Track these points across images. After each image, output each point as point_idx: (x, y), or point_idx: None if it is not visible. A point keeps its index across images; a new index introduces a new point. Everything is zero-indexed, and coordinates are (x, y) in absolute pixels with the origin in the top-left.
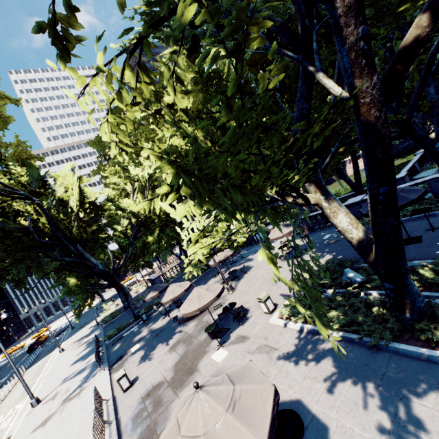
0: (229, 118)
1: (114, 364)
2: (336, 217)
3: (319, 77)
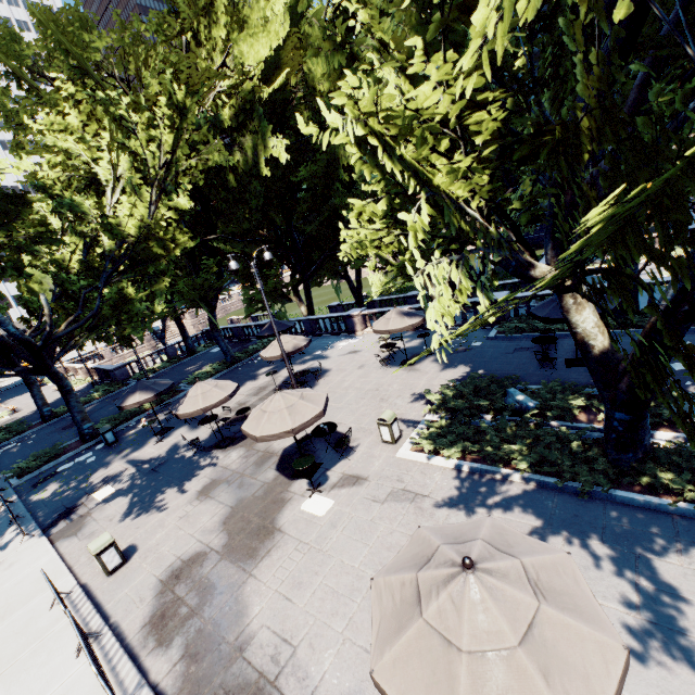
0: None
1: (56, 524)
2: (580, 312)
3: None
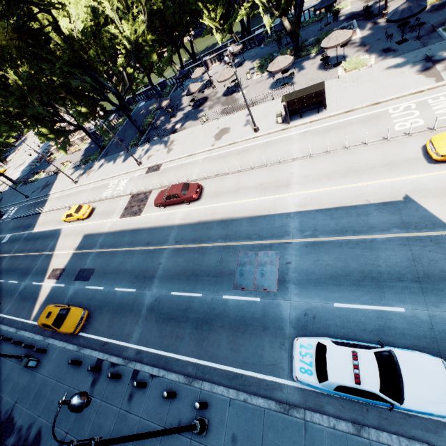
0: None
1: (175, 133)
2: (285, 22)
3: None
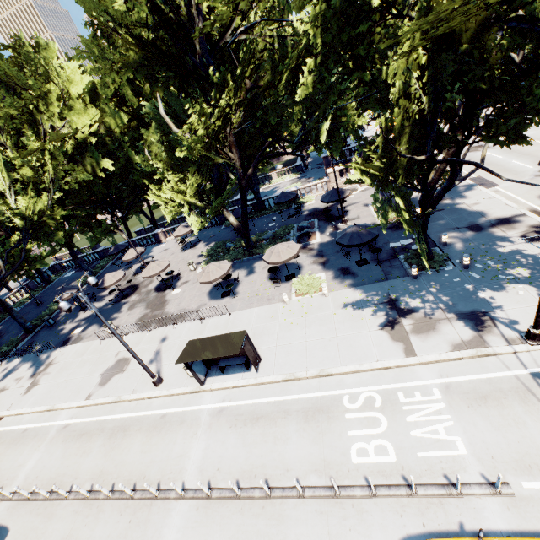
0: (185, 170)
1: (66, 344)
2: (230, 217)
3: (229, 173)
